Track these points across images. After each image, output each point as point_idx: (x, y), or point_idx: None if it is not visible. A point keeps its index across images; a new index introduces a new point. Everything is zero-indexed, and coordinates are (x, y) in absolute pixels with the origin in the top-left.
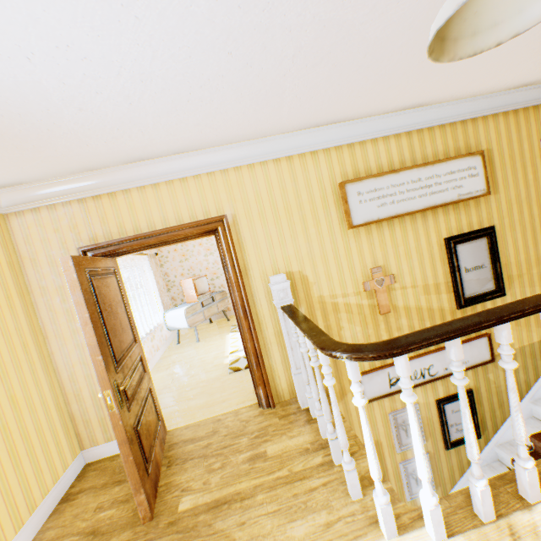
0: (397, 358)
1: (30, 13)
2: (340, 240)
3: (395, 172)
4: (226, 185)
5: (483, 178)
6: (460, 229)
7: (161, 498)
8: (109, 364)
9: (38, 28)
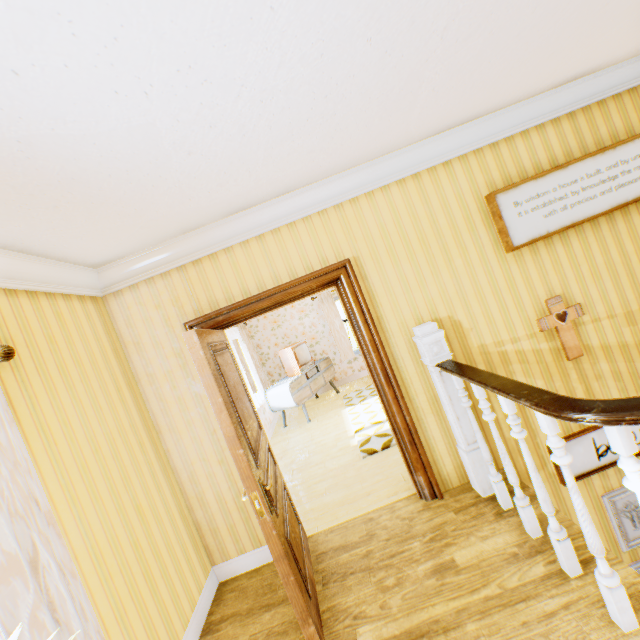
0: None
1: (156, 27)
2: (497, 269)
3: (561, 168)
4: (343, 223)
5: None
6: None
7: (328, 628)
8: (250, 459)
9: (161, 48)
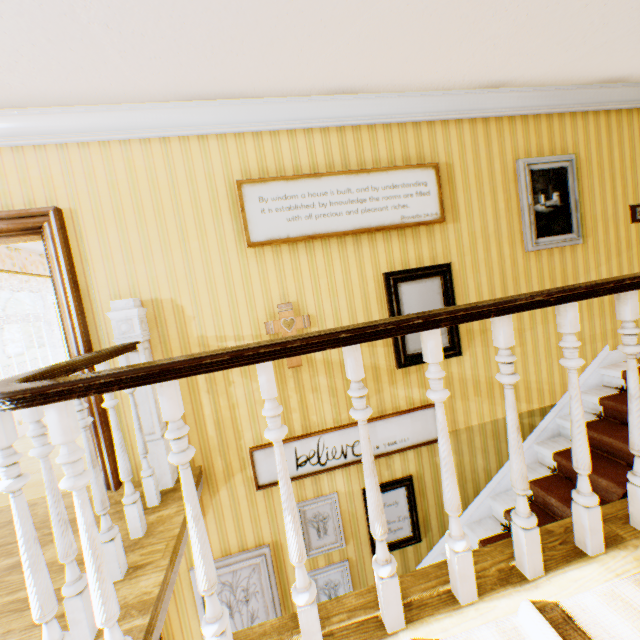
0: (46, 410)
1: None
2: (235, 262)
3: (315, 177)
4: (65, 167)
5: (436, 199)
6: (406, 263)
7: None
8: None
9: None
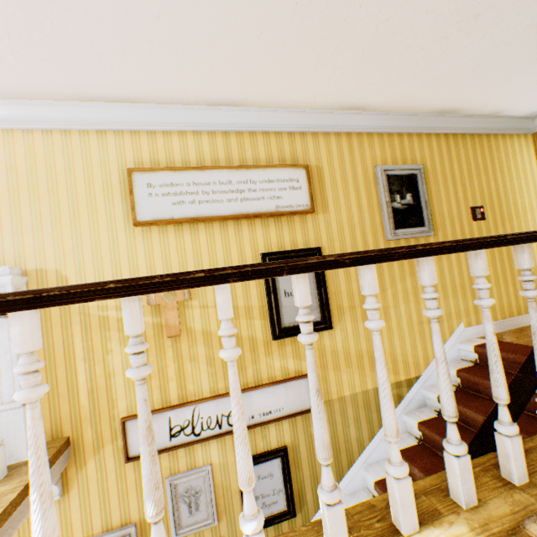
0: None
1: None
2: (123, 238)
3: (200, 169)
4: None
5: (307, 193)
6: (282, 246)
7: None
8: None
9: None
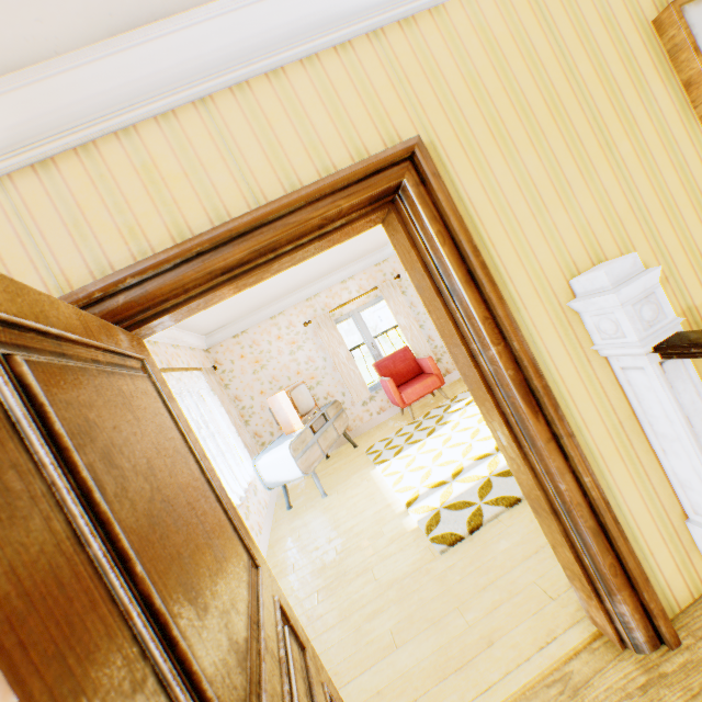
0: None
1: None
2: (692, 158)
3: None
4: (390, 71)
5: None
6: None
7: None
8: None
9: None
